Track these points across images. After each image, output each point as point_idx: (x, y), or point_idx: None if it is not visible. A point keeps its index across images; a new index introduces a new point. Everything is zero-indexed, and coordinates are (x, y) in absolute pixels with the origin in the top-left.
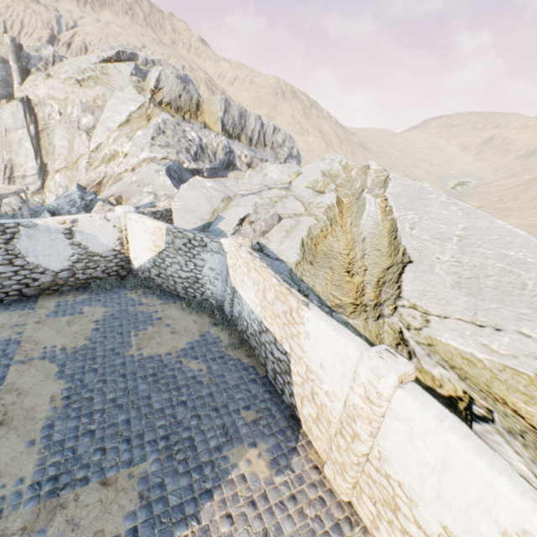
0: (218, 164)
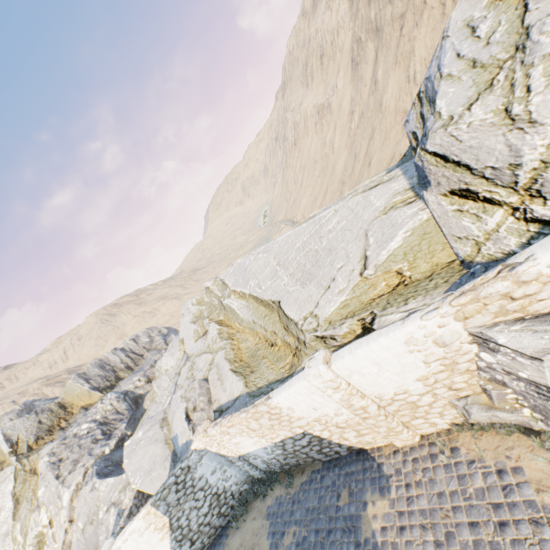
0: (128, 413)
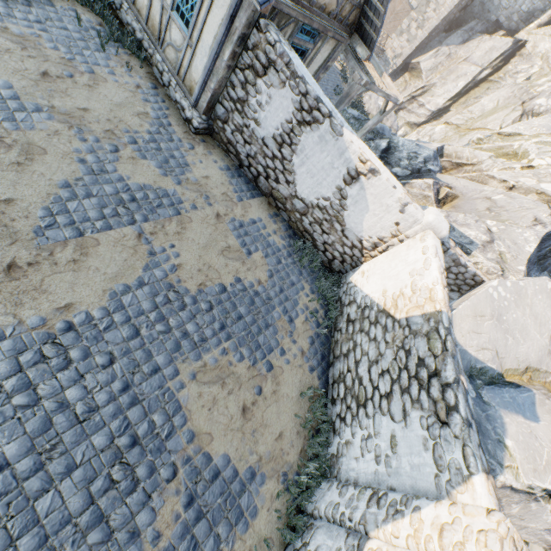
0: None
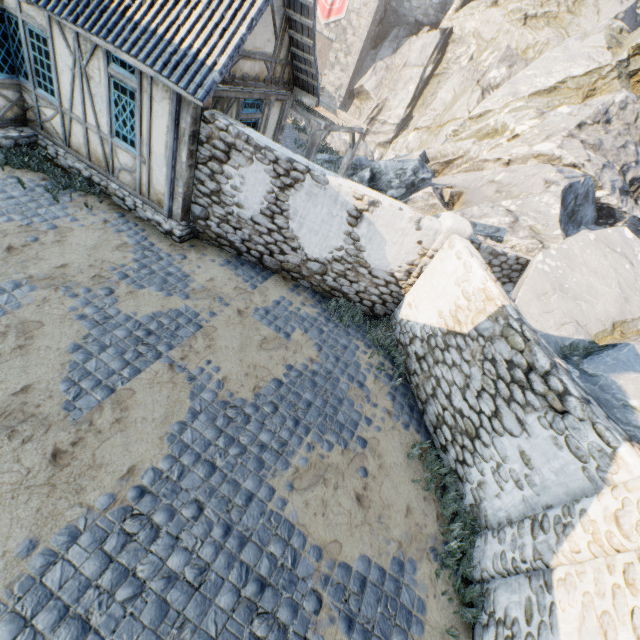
0: None
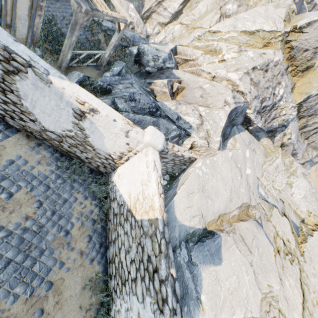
0: (267, 126)
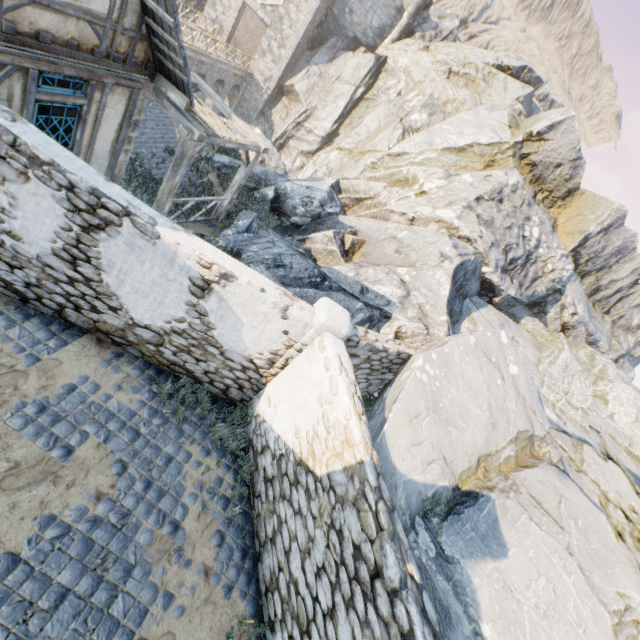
0: (527, 295)
